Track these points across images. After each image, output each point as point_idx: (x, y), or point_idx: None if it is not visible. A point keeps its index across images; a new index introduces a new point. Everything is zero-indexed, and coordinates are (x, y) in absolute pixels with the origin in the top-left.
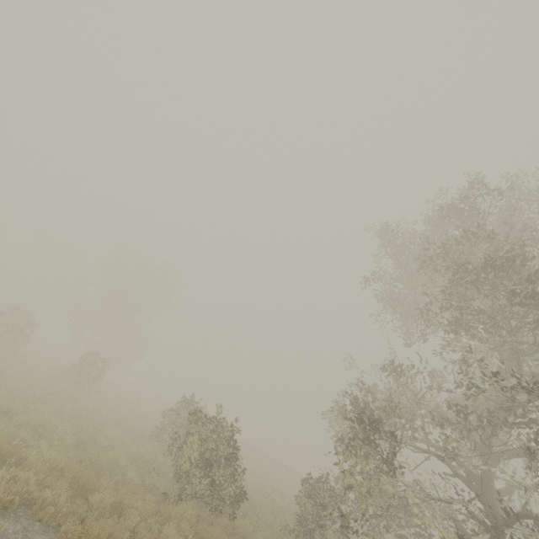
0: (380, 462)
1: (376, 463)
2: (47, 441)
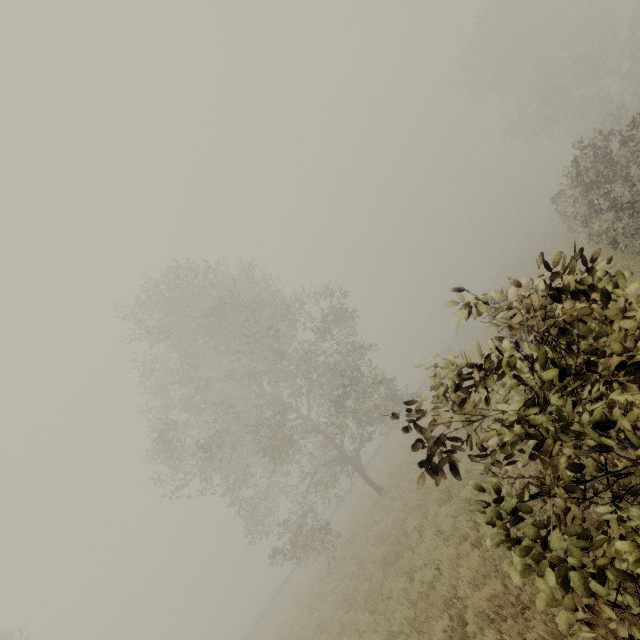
0: None
1: None
2: None
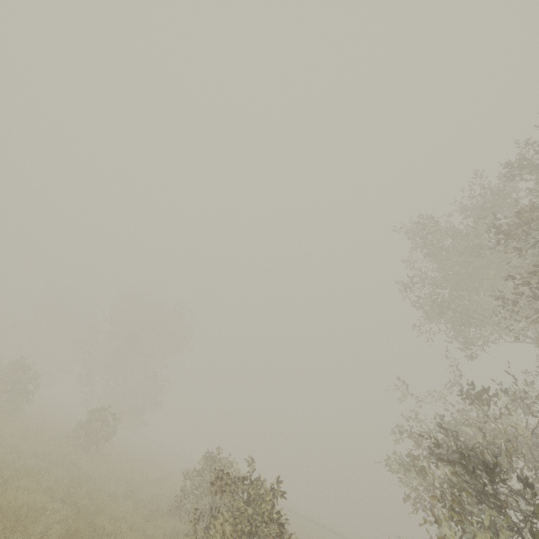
0: (512, 535)
1: (506, 537)
2: (19, 538)
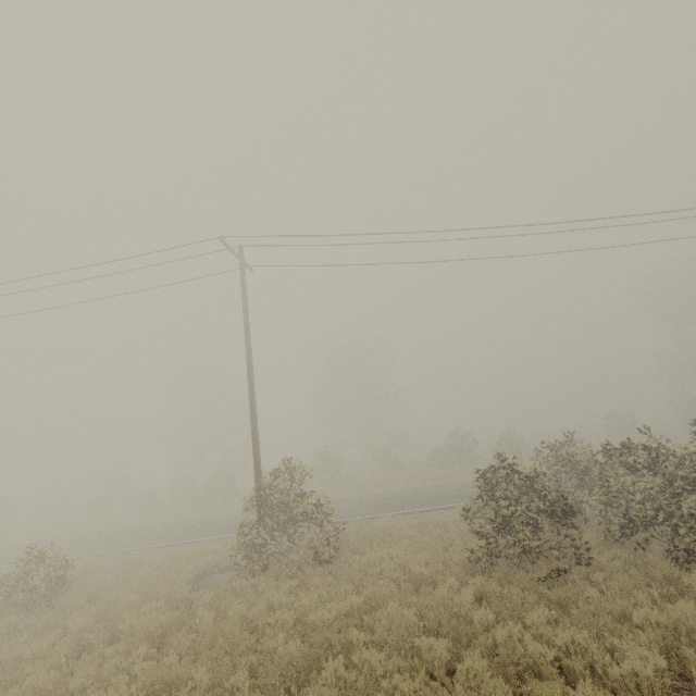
0: None
1: None
2: None
